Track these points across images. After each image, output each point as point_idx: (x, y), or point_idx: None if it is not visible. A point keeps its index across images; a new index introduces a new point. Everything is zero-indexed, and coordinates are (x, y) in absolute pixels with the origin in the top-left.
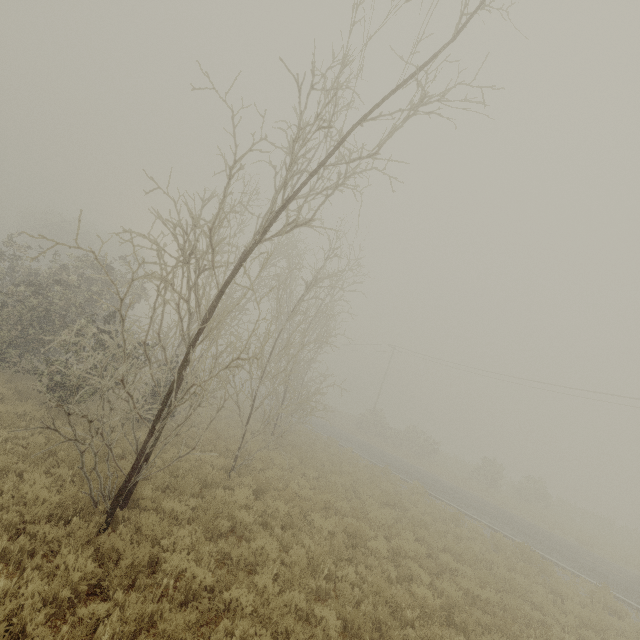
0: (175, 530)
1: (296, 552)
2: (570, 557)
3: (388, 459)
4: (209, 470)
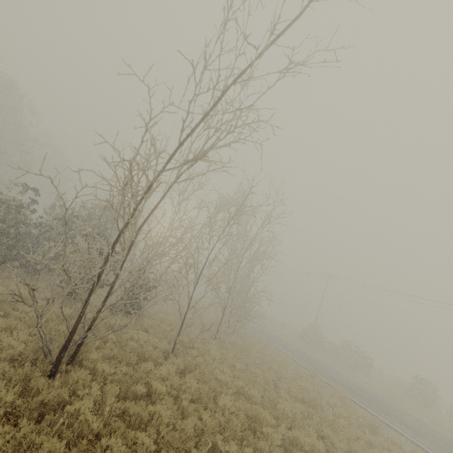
0: (93, 384)
1: (188, 421)
2: None
3: (320, 366)
4: (149, 349)
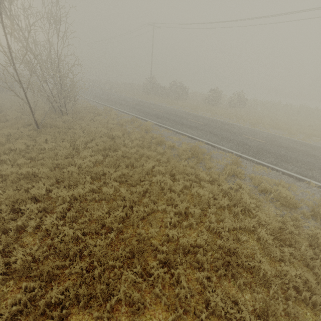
0: None
1: None
2: (233, 140)
3: (147, 109)
4: None
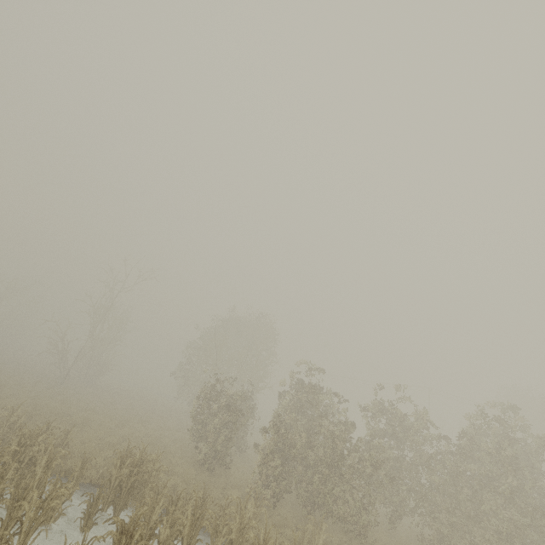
0: None
1: None
2: None
3: None
4: None
